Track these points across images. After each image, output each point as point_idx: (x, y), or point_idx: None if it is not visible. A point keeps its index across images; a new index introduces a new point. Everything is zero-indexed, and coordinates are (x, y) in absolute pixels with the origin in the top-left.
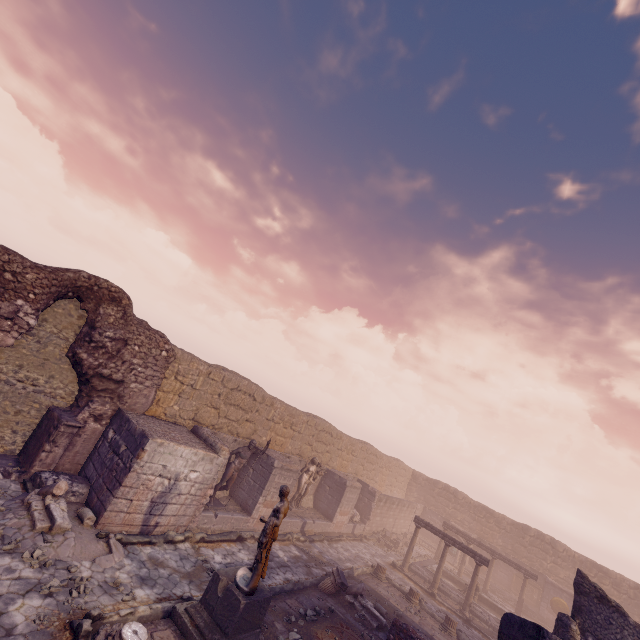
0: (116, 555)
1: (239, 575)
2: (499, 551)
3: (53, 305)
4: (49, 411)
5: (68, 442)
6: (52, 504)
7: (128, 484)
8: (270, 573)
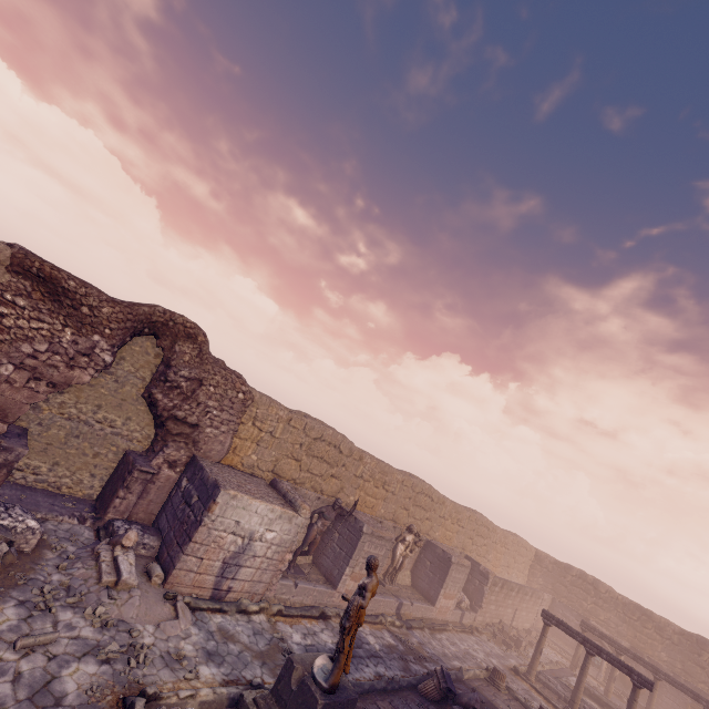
0: (182, 621)
1: (317, 665)
2: (663, 669)
3: (131, 343)
4: (125, 455)
5: (142, 489)
6: (120, 556)
7: (198, 540)
8: (358, 663)
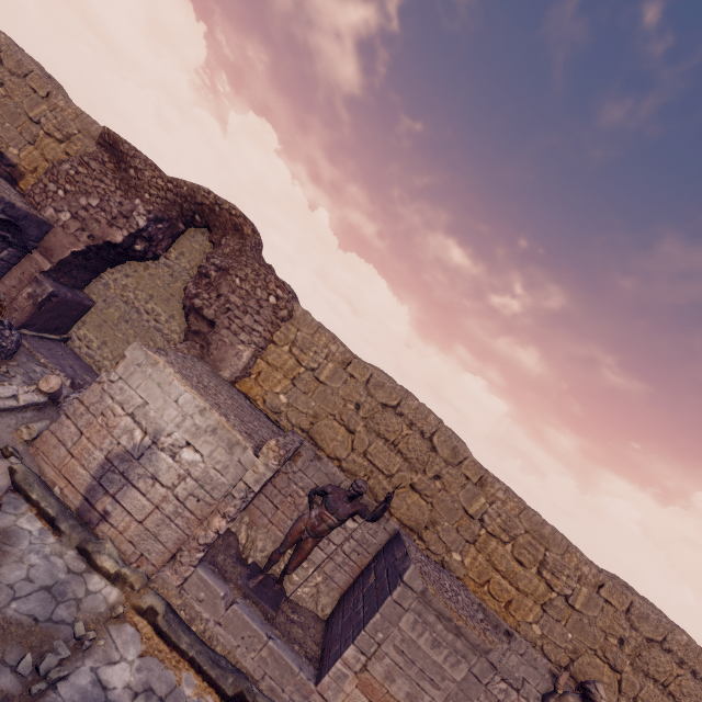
0: None
1: None
2: None
3: (193, 240)
4: None
5: None
6: (18, 387)
7: (87, 401)
8: None
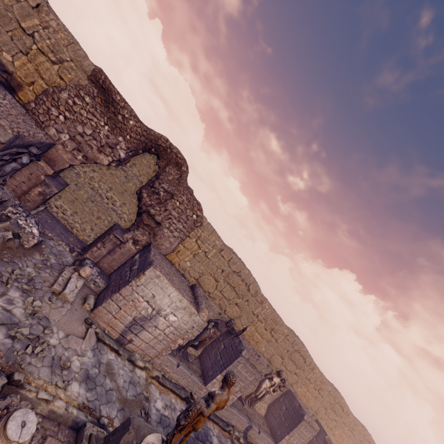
0: (85, 343)
1: (147, 440)
2: None
3: (143, 156)
4: (114, 225)
5: (111, 248)
6: (73, 278)
7: (123, 294)
8: None
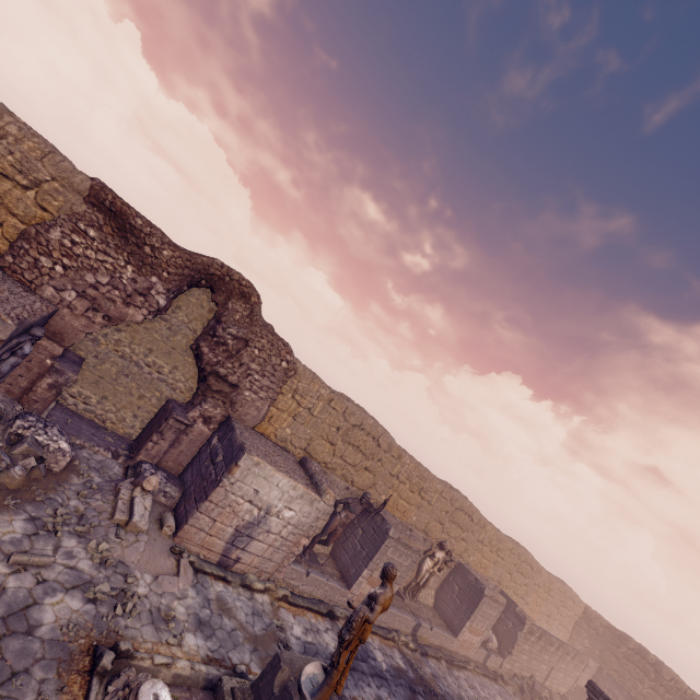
0: (182, 580)
1: (306, 672)
2: None
3: (188, 293)
4: (167, 402)
5: (174, 438)
6: (137, 497)
7: (214, 500)
8: (359, 679)
